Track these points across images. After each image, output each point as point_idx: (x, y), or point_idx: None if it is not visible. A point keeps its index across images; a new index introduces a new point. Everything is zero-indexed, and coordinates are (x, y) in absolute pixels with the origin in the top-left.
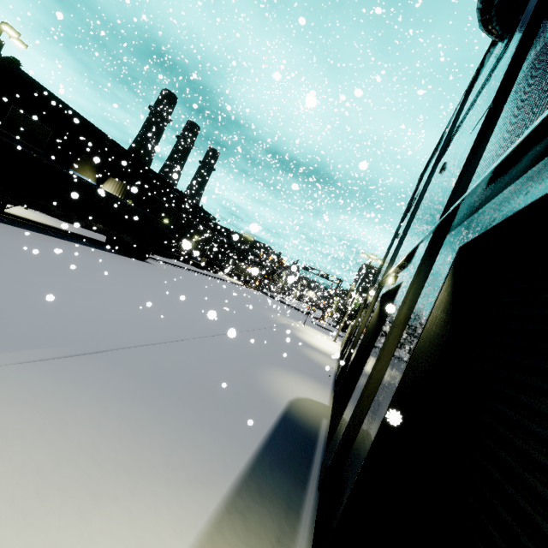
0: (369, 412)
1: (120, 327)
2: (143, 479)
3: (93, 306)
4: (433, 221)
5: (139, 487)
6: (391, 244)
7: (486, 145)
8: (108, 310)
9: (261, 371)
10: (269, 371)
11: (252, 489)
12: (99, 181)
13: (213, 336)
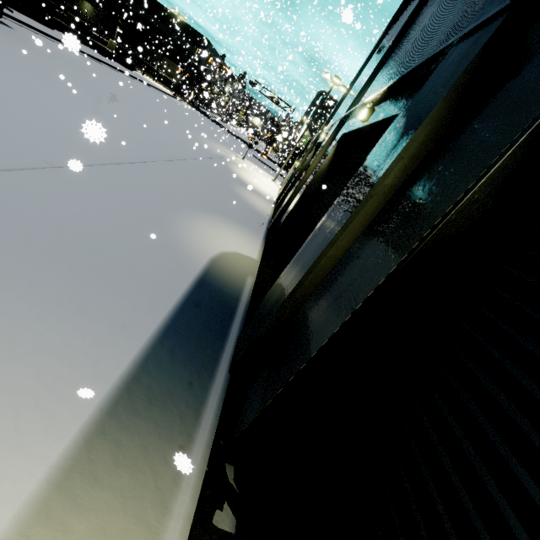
0: (304, 307)
1: None
2: None
3: None
4: None
5: None
6: (366, 63)
7: None
8: None
9: (179, 218)
10: (190, 218)
11: (136, 397)
12: None
13: (112, 164)
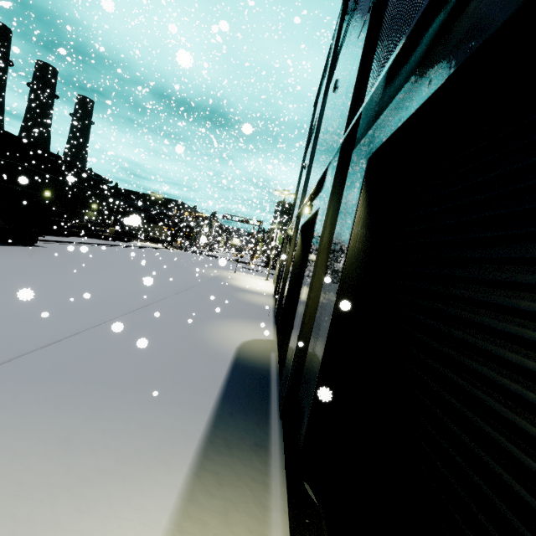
0: (312, 337)
1: (18, 330)
2: (90, 488)
3: None
4: (338, 139)
5: (87, 500)
6: (300, 176)
7: (376, 48)
8: None
9: (202, 328)
10: (210, 325)
11: (218, 445)
12: None
13: (142, 308)
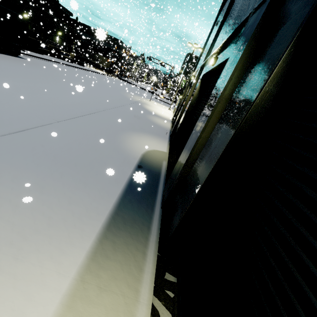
0: (194, 166)
1: None
2: (26, 243)
3: None
4: None
5: (22, 251)
6: (210, 32)
7: None
8: None
9: (122, 136)
10: (127, 136)
11: (118, 222)
12: None
13: (84, 115)
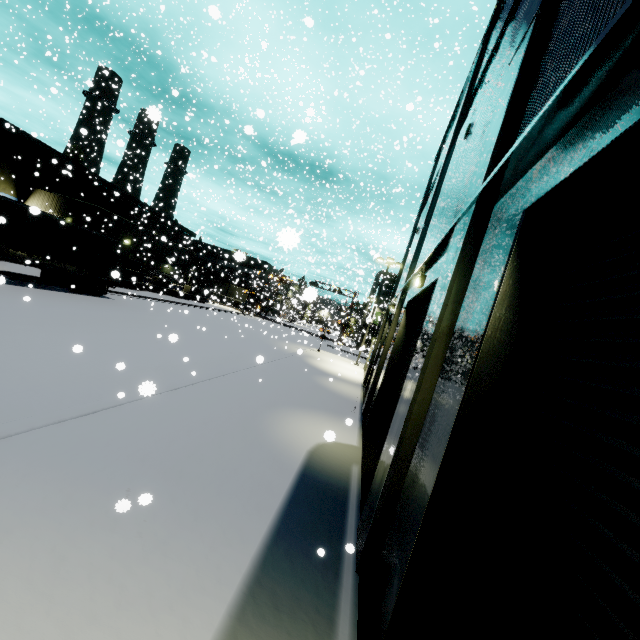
0: (413, 460)
1: (56, 391)
2: None
3: (12, 367)
4: (472, 189)
5: None
6: (410, 242)
7: (538, 70)
8: (37, 369)
9: (269, 417)
10: (279, 416)
11: (261, 602)
12: (21, 196)
13: (201, 382)
